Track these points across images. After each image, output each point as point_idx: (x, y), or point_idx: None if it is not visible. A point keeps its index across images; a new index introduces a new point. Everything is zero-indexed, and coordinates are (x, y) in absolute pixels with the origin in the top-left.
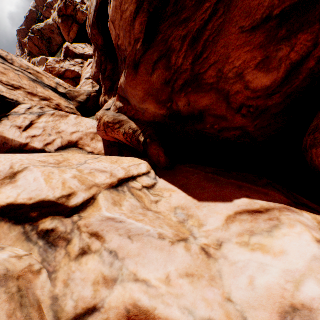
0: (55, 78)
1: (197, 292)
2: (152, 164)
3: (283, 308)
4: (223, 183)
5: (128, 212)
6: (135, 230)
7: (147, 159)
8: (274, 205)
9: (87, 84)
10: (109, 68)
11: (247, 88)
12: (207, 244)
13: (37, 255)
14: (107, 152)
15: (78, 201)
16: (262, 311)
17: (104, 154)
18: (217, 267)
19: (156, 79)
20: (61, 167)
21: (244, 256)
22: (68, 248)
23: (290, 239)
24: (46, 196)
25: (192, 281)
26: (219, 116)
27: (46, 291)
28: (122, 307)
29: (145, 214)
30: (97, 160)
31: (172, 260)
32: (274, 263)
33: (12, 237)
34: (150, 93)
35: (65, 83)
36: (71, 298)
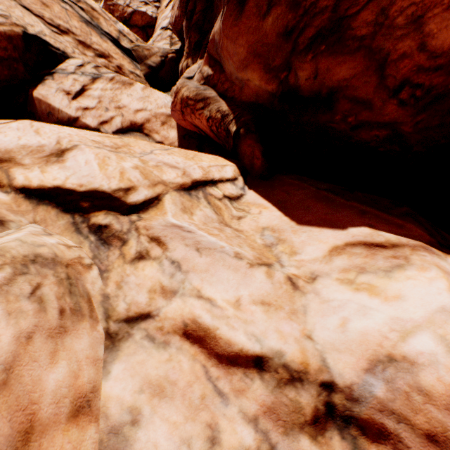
0: (117, 23)
1: (270, 322)
2: (241, 168)
3: (376, 356)
4: (339, 205)
5: (200, 224)
6: (205, 243)
7: (236, 161)
8: (406, 241)
9: (163, 38)
10: (199, 9)
11: (423, 47)
12: (297, 275)
13: (87, 250)
14: (181, 146)
15: (138, 199)
16: (348, 355)
17: (178, 147)
18: (302, 302)
19: (271, 25)
20: (120, 152)
21: (343, 295)
22: (123, 249)
23: (415, 284)
24: (100, 186)
25: (267, 310)
26: (360, 100)
27: (97, 287)
28: (179, 319)
29: (221, 230)
30: (167, 151)
31: (247, 284)
32: (381, 308)
33: (60, 226)
34: (257, 52)
35: (131, 33)
36: (123, 300)
